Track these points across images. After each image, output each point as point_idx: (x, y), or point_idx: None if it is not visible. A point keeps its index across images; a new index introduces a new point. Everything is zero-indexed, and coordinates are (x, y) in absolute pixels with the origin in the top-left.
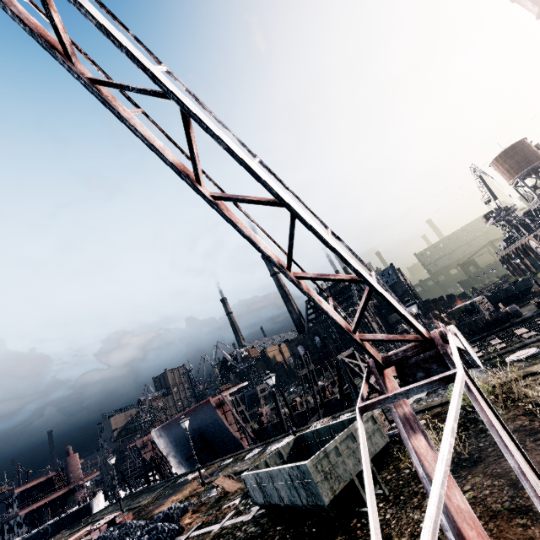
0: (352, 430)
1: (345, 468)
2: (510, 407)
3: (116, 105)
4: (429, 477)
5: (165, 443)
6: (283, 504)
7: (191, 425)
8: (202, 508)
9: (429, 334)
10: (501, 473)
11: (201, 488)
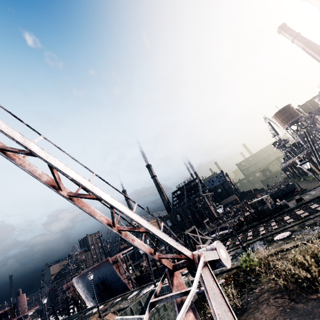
0: None
1: (168, 318)
2: (268, 273)
3: (15, 158)
4: None
5: (81, 287)
6: None
7: (97, 275)
8: None
9: (194, 255)
10: None
11: (98, 319)
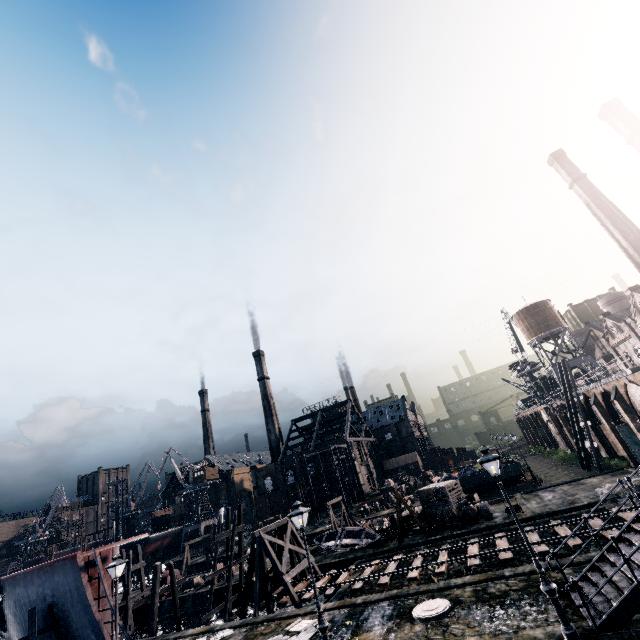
0: None
1: None
2: None
3: None
4: None
5: (2, 606)
6: None
7: (42, 587)
8: None
9: None
10: None
11: None
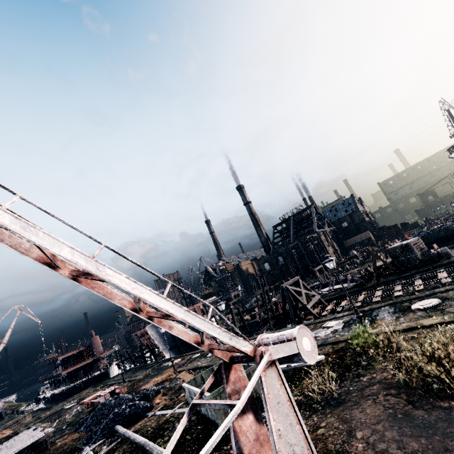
0: (250, 371)
1: None
2: (387, 357)
3: None
4: (241, 449)
5: (156, 336)
6: (202, 413)
7: None
8: (169, 392)
9: (256, 350)
10: (348, 419)
11: (173, 375)
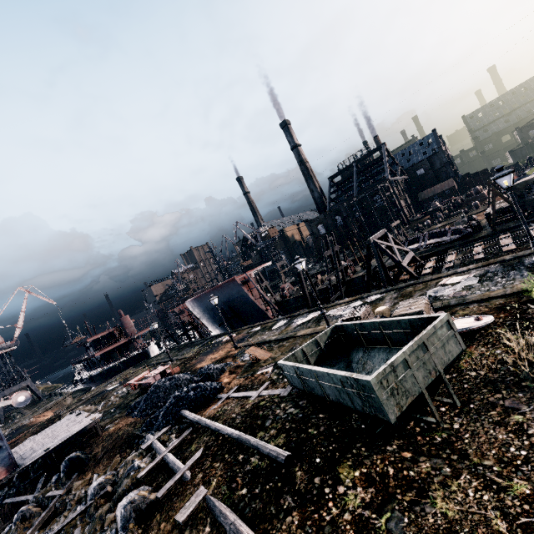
0: (424, 339)
1: (414, 382)
2: None
3: None
4: None
5: (199, 311)
6: (328, 400)
7: (220, 299)
8: (238, 370)
9: None
10: None
11: (234, 351)
